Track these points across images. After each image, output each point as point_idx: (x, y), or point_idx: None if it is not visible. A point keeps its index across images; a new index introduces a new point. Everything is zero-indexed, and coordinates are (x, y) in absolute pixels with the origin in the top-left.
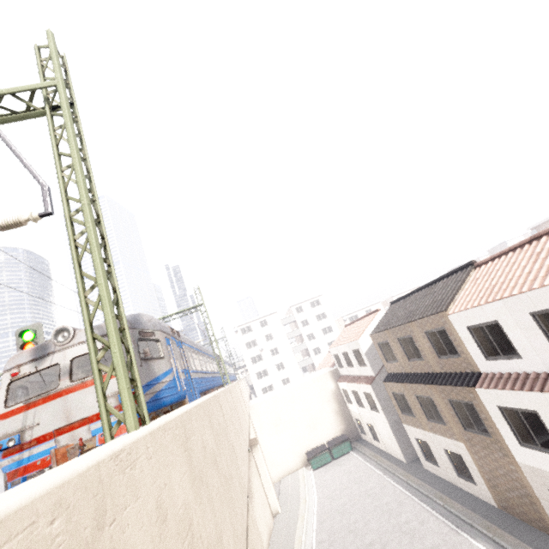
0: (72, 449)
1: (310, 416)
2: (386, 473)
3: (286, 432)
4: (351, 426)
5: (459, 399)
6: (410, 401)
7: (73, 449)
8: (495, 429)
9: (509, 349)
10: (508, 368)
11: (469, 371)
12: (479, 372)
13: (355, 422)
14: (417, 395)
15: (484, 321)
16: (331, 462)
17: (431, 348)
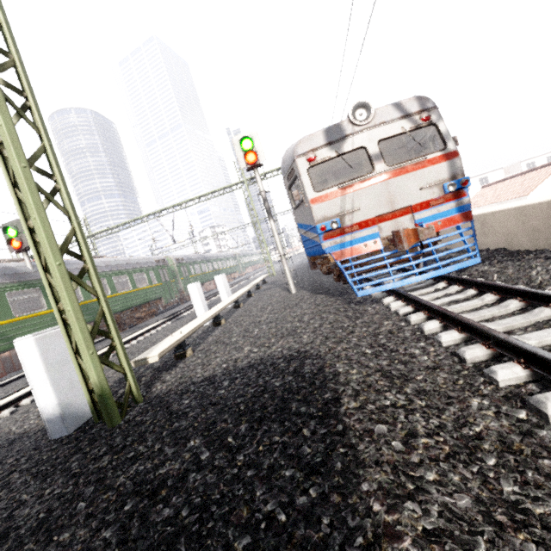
0: (426, 230)
1: None
2: None
3: None
4: None
5: None
6: None
7: (427, 229)
8: None
9: None
10: None
11: None
12: None
13: None
14: None
15: None
16: None
17: None
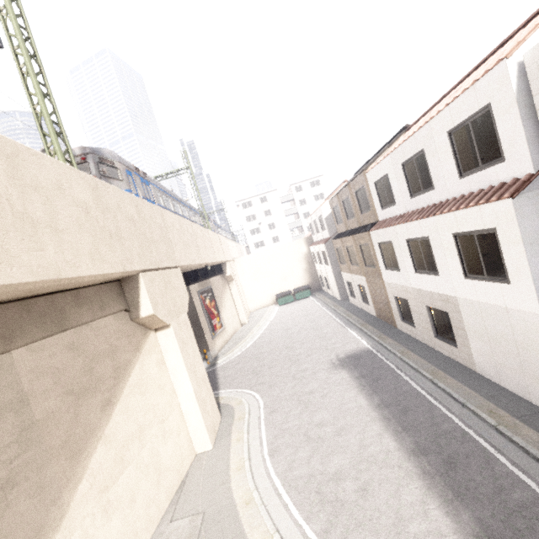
0: None
1: (283, 271)
2: (324, 306)
3: (263, 280)
4: (315, 281)
5: (363, 243)
6: (344, 252)
7: None
8: (376, 261)
9: (392, 198)
10: (390, 214)
11: (374, 221)
12: (378, 221)
13: (319, 278)
14: (346, 246)
15: (381, 175)
16: (293, 302)
17: (358, 206)
